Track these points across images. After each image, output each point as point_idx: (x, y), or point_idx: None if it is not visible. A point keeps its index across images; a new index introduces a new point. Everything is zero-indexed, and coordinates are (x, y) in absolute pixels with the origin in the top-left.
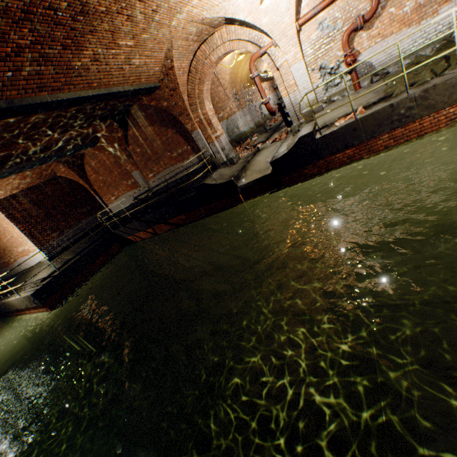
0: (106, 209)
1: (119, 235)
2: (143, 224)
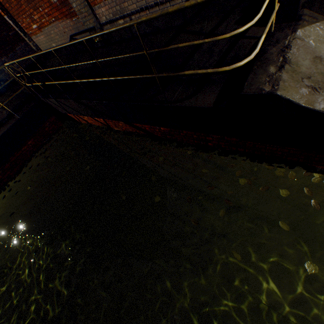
0: (30, 44)
1: (52, 107)
2: (87, 109)
